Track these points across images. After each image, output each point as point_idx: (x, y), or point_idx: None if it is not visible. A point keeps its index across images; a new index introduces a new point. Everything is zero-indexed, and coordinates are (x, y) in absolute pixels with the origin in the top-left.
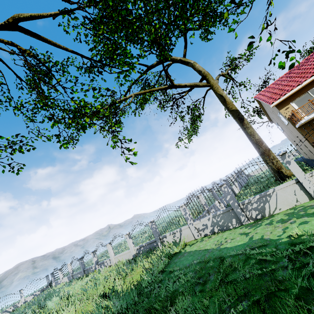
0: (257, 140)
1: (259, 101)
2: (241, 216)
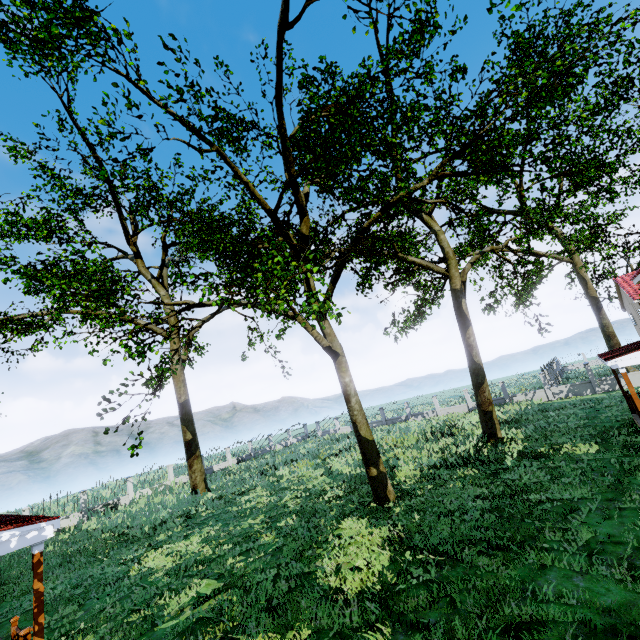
0: (610, 333)
1: (617, 284)
2: (596, 387)
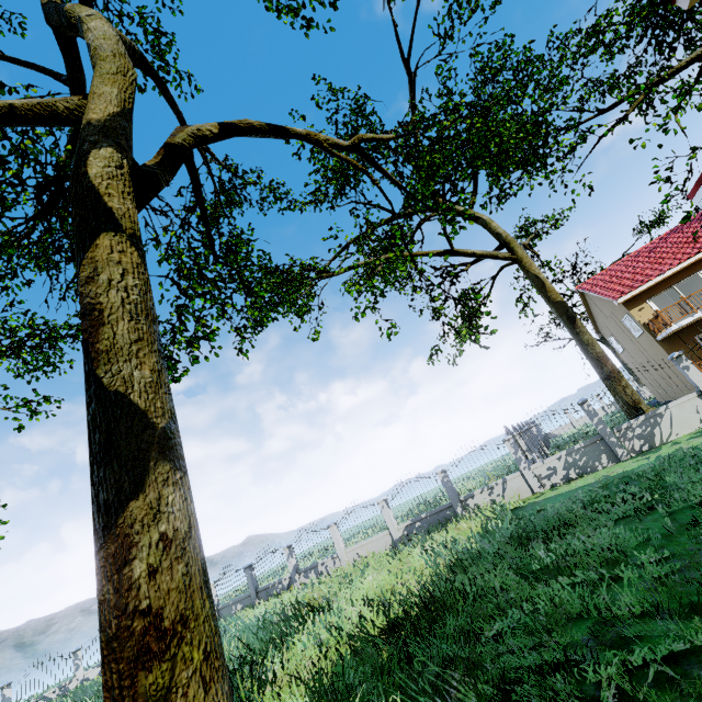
0: (599, 354)
1: (583, 295)
2: (617, 448)
